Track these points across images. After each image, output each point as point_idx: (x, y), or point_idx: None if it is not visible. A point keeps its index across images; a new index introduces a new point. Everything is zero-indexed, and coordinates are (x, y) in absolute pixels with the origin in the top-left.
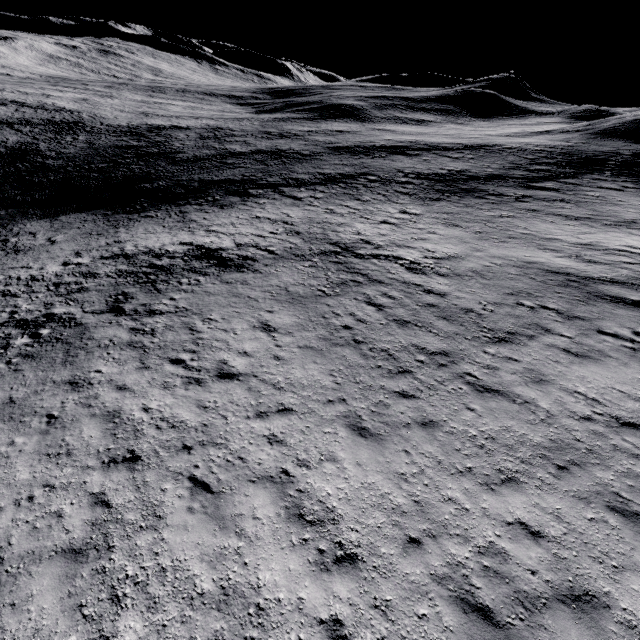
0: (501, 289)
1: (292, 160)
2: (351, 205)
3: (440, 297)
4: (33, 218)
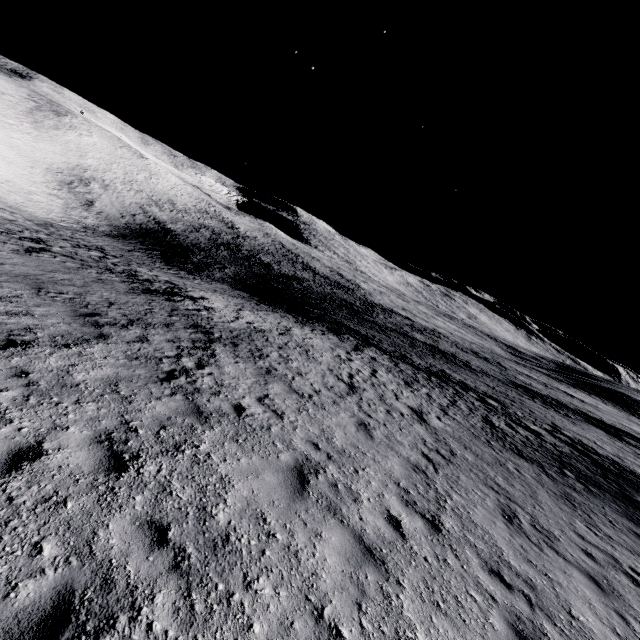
0: None
1: (444, 359)
2: (382, 374)
3: None
4: (231, 286)
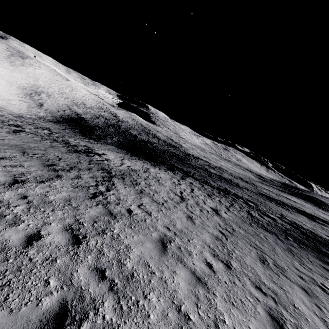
0: (20, 232)
1: (226, 182)
2: (196, 191)
3: (2, 183)
4: (116, 147)
